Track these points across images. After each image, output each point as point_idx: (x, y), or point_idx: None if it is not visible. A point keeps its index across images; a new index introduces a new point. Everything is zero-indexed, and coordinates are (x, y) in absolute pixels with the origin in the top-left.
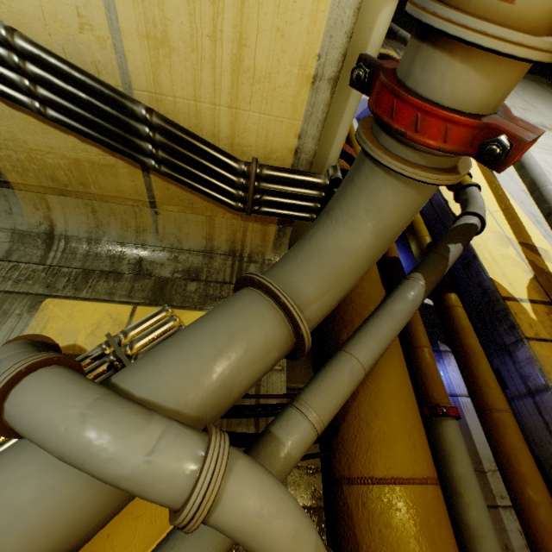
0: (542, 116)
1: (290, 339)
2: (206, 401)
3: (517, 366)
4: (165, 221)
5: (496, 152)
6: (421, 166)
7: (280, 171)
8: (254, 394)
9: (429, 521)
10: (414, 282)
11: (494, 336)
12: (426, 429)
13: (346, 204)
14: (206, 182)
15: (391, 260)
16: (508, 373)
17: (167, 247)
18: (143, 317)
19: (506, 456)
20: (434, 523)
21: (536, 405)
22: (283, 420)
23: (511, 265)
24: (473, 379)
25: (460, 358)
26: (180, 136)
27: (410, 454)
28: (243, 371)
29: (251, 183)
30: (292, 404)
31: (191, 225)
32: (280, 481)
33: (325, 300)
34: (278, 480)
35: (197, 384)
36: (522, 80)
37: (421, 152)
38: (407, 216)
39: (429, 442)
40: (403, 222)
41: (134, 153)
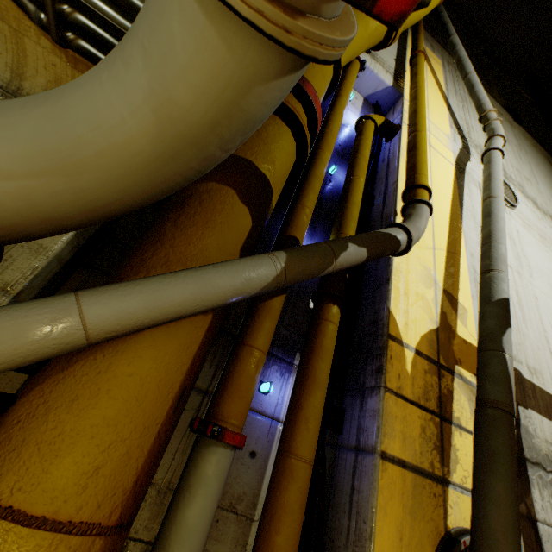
0: (540, 194)
1: None
2: None
3: (362, 415)
4: None
5: None
6: None
7: None
8: None
9: None
10: (269, 259)
11: (360, 373)
12: (192, 446)
13: (128, 33)
14: None
15: (288, 239)
16: (350, 418)
17: None
18: None
19: (271, 515)
20: None
21: (354, 465)
22: None
23: (420, 306)
24: (295, 409)
25: (298, 379)
26: None
27: (78, 480)
28: None
29: None
30: None
31: None
32: None
33: (38, 188)
34: None
35: None
36: (541, 156)
37: None
38: (216, 100)
39: (185, 464)
40: (208, 108)
41: None
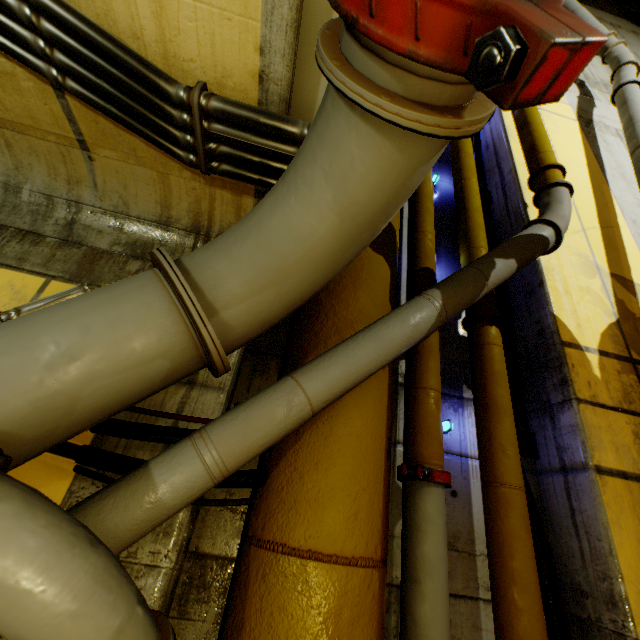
0: None
1: (193, 347)
2: (21, 412)
3: (557, 434)
4: (104, 172)
5: (495, 60)
6: (395, 96)
7: (236, 106)
8: (170, 413)
9: (340, 614)
10: (426, 301)
11: (539, 391)
12: (403, 492)
13: (302, 161)
14: (134, 113)
15: (421, 272)
16: (544, 440)
17: (110, 209)
18: (50, 295)
19: (499, 544)
20: (347, 618)
21: (566, 486)
22: (170, 453)
23: (589, 301)
24: (487, 440)
25: (478, 411)
26: (75, 27)
27: (346, 525)
28: (97, 380)
29: (196, 121)
30: (192, 435)
31: (140, 183)
32: (88, 539)
33: (260, 302)
34: (76, 538)
35: (8, 387)
36: None
37: (393, 66)
38: (388, 190)
39: (402, 508)
40: (382, 198)
41: (22, 51)
